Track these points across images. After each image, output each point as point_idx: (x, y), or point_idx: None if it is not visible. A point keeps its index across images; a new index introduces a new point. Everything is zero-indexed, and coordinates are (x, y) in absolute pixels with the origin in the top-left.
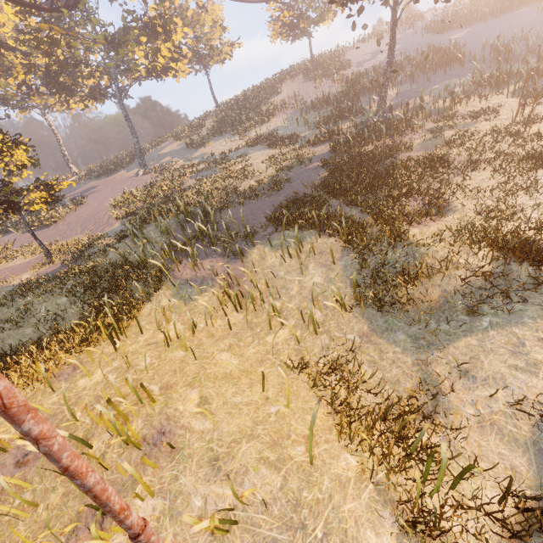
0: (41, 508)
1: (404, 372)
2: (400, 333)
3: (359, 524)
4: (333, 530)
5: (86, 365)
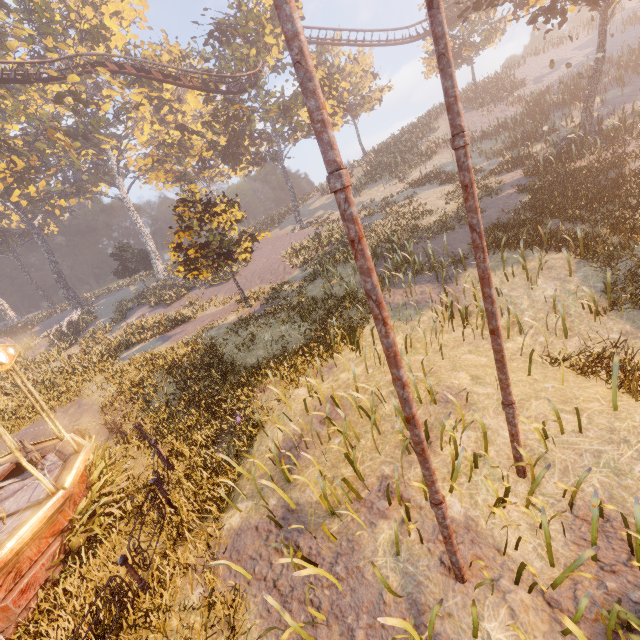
0: (364, 441)
1: None
2: None
3: None
4: None
5: (338, 366)
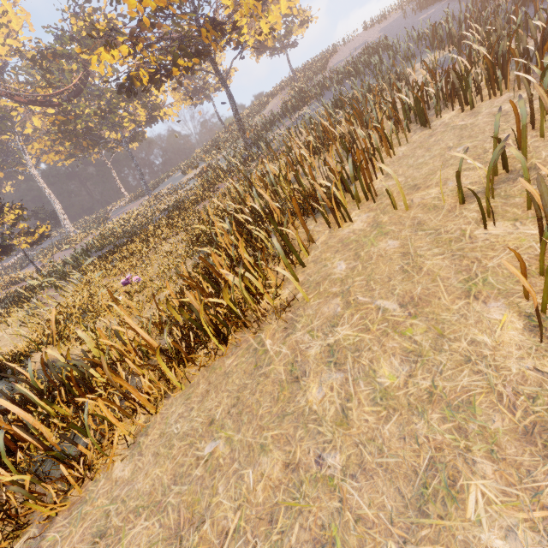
0: None
1: None
2: None
3: None
4: None
5: None
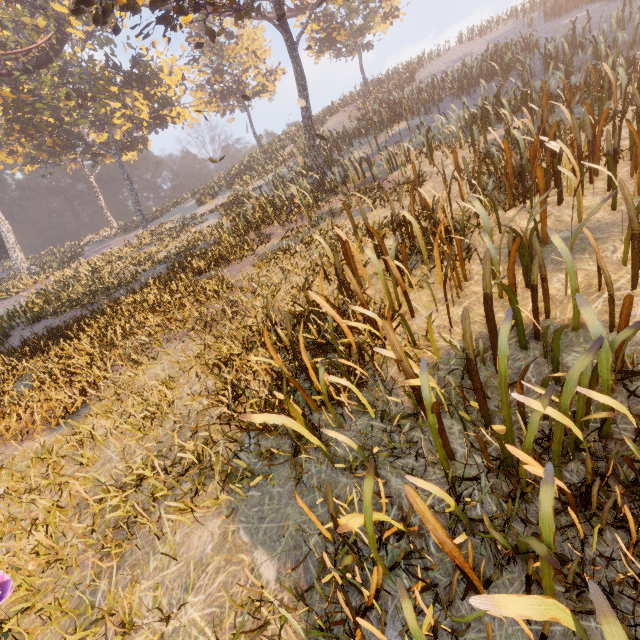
0: None
1: None
2: None
3: None
4: None
5: None
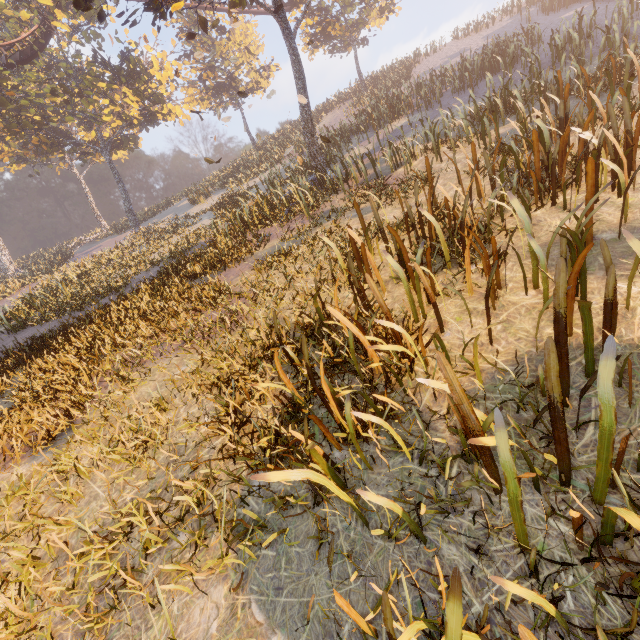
0: None
1: None
2: None
3: None
4: None
5: None
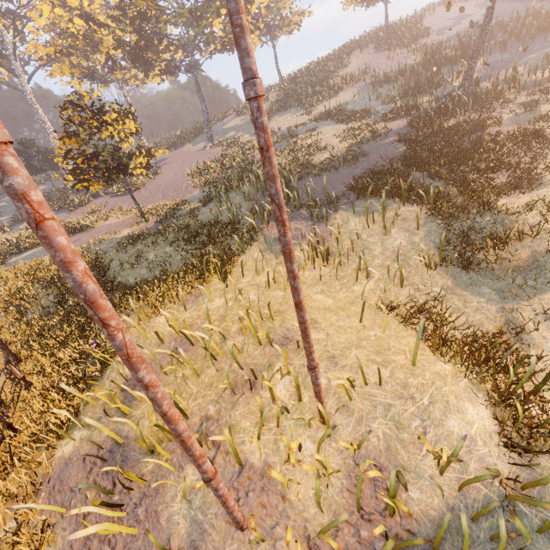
0: (203, 377)
1: (487, 318)
2: (485, 287)
3: (458, 399)
4: (437, 401)
5: (204, 295)
